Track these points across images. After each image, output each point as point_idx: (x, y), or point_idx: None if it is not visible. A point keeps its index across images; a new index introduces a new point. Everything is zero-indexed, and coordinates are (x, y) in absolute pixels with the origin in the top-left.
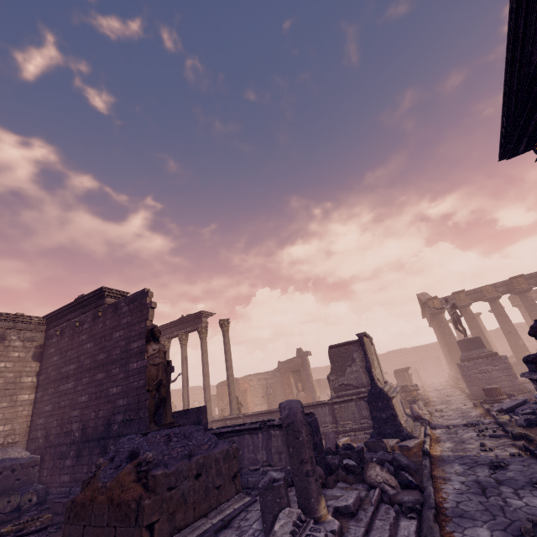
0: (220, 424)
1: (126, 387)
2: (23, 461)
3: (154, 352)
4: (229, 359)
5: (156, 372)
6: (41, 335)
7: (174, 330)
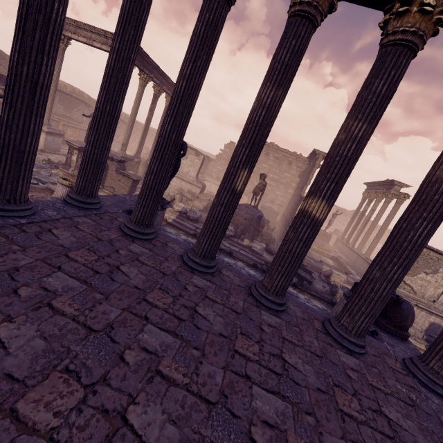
0: (356, 256)
1: (296, 200)
2: (274, 210)
3: (259, 183)
4: (385, 223)
5: (256, 189)
6: (304, 166)
7: (379, 188)
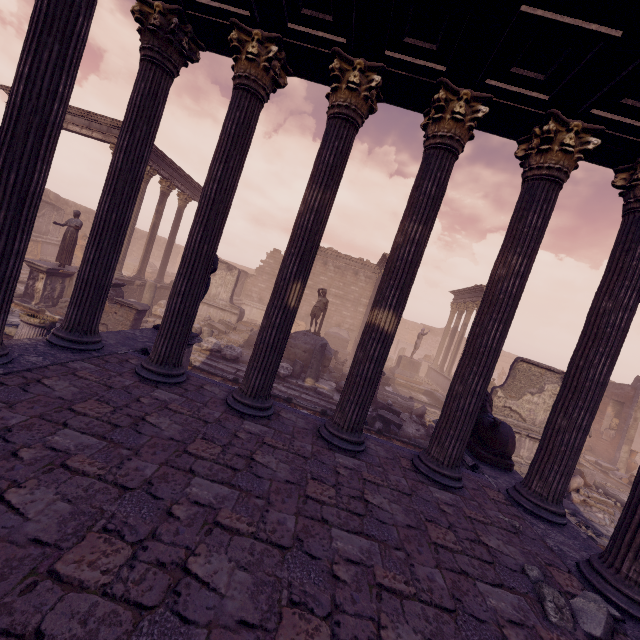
0: None
1: None
2: (343, 337)
3: (318, 301)
4: None
5: (315, 309)
6: (375, 276)
7: (468, 296)
